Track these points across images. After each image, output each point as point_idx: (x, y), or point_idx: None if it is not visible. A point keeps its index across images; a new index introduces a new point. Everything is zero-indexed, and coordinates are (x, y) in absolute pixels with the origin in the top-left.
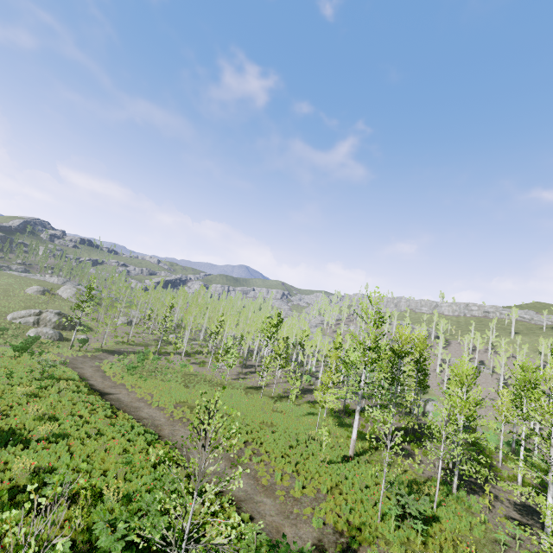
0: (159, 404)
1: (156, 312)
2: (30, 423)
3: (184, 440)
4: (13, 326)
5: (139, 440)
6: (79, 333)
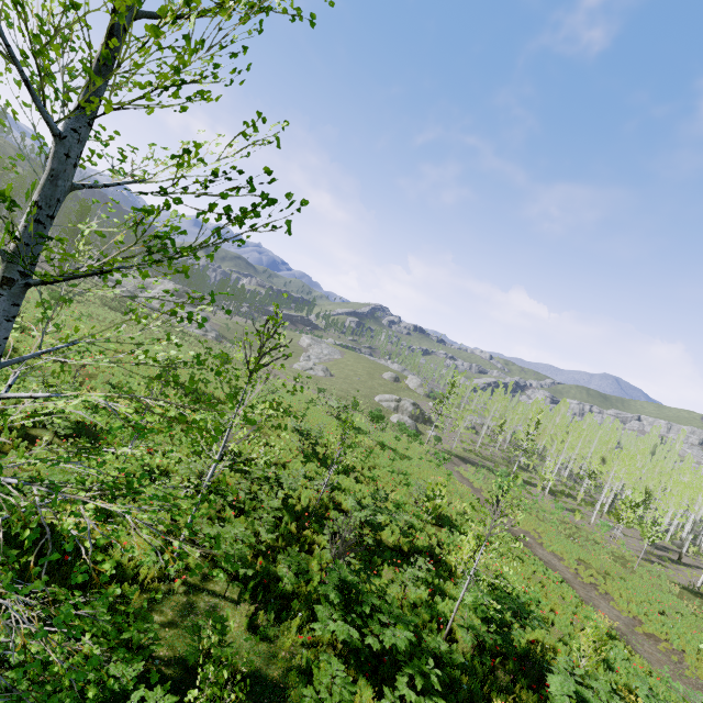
0: (552, 550)
1: (508, 424)
2: (457, 517)
3: (613, 619)
4: (380, 408)
5: (565, 589)
6: (429, 429)
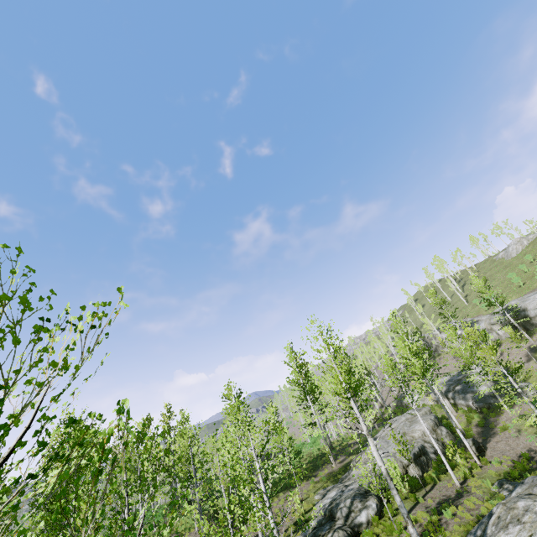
0: None
1: None
2: None
3: None
4: None
5: None
6: None
